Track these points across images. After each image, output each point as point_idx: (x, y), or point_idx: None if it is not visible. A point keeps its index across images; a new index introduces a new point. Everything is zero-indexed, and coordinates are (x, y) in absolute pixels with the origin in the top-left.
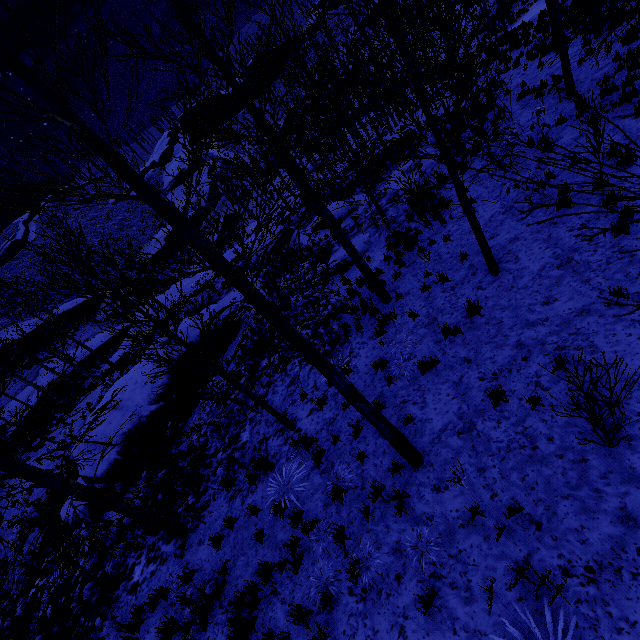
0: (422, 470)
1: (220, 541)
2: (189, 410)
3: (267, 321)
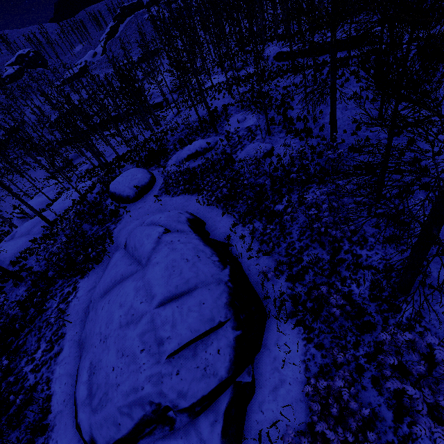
0: None
1: (443, 254)
2: (242, 270)
3: None
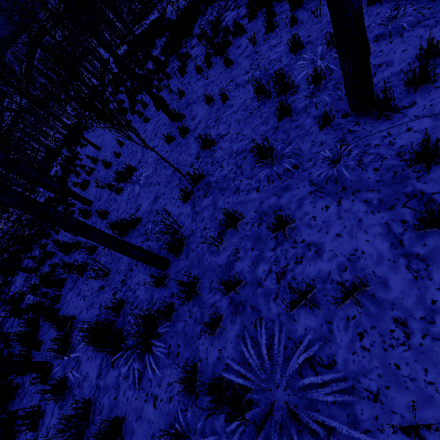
0: (94, 203)
1: (1, 354)
2: None
3: None
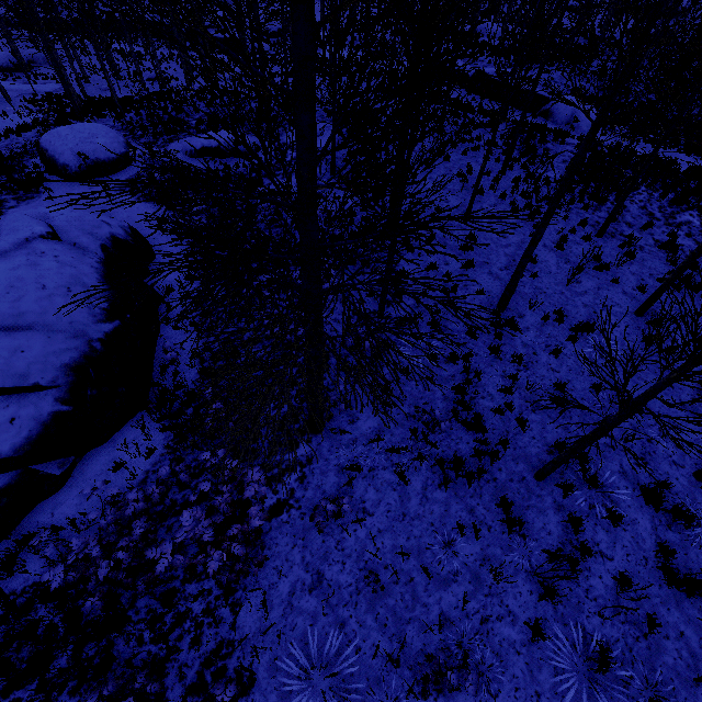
0: (507, 312)
1: (386, 404)
2: (152, 339)
3: (574, 169)
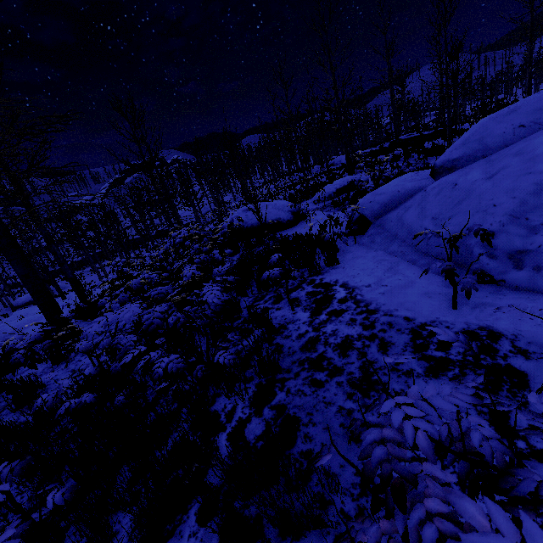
0: None
1: None
2: None
3: None
